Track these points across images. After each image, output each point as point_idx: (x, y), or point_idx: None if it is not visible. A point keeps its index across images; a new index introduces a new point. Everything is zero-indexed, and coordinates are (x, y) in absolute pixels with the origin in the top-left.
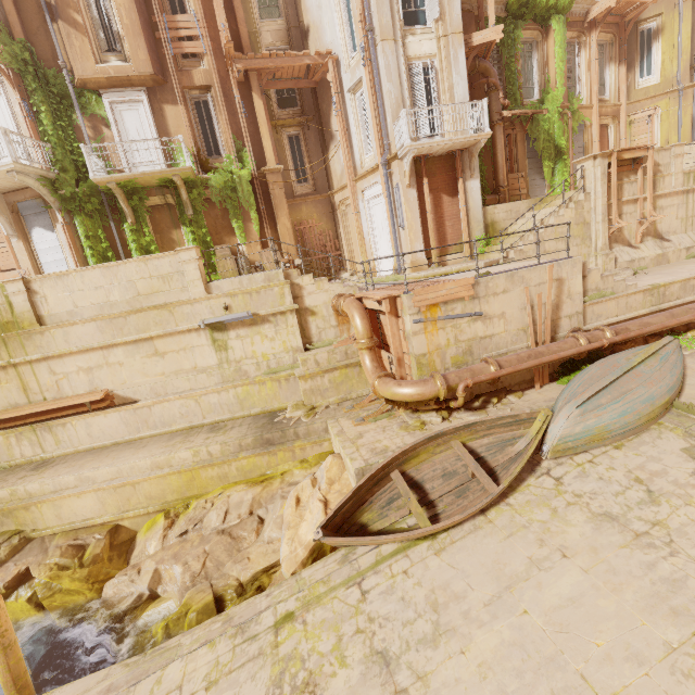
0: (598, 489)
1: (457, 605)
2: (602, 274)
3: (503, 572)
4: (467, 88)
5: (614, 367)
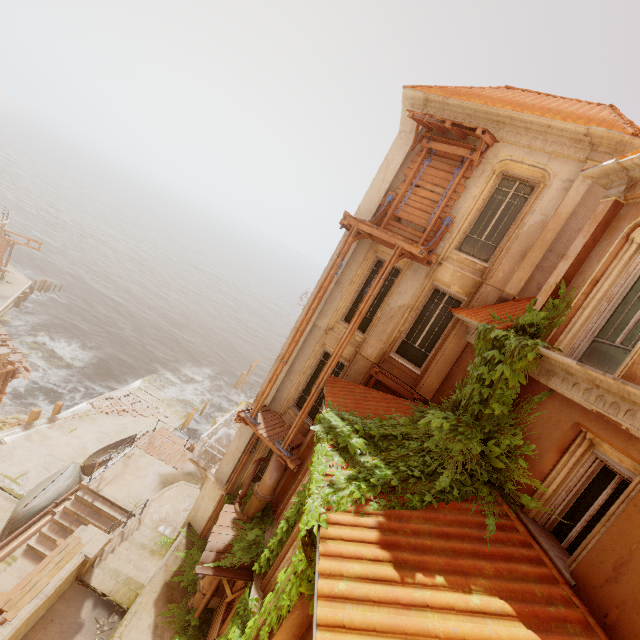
0: (61, 467)
1: (95, 443)
2: (61, 516)
3: (86, 448)
4: (236, 435)
5: (55, 483)
